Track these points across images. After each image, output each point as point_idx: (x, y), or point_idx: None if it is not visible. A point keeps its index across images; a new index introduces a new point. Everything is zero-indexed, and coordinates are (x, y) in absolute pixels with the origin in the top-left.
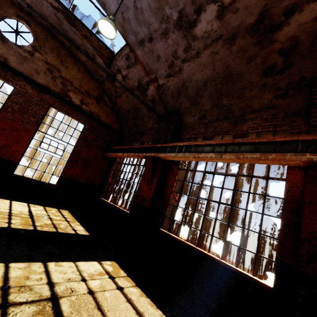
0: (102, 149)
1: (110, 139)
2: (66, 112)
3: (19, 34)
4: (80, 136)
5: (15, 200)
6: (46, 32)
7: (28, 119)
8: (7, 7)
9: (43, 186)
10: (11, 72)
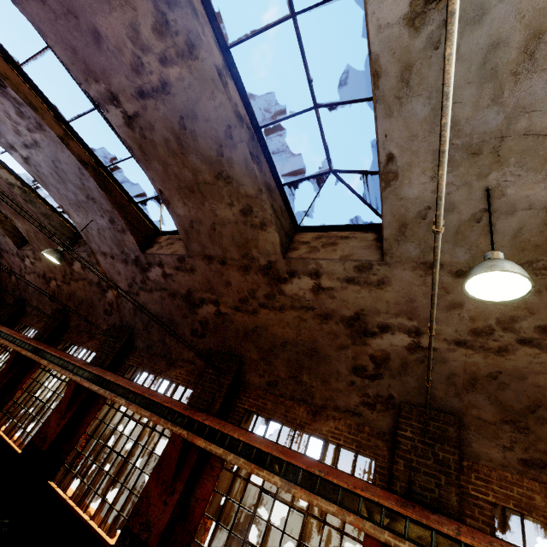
0: None
1: None
2: None
3: None
4: None
5: None
6: None
7: None
8: None
9: None
10: None
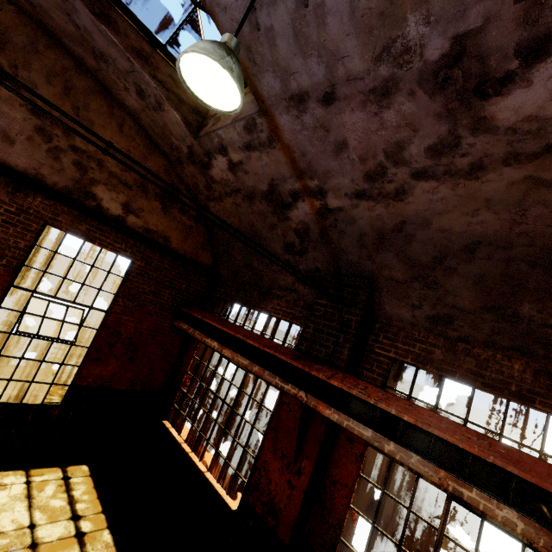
0: (172, 311)
1: (190, 286)
2: (86, 236)
3: None
4: (121, 288)
5: None
6: (33, 28)
7: None
8: None
9: (29, 416)
10: None
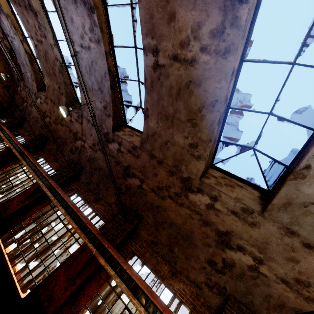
0: None
1: None
2: None
3: None
4: None
5: None
6: None
7: None
8: None
9: None
10: None
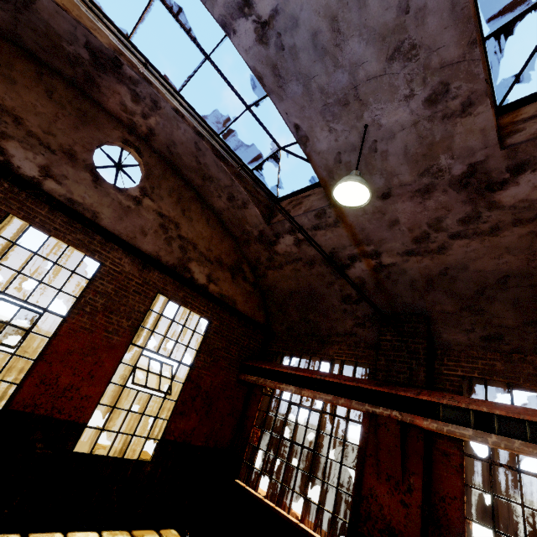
0: (237, 366)
1: (250, 343)
2: (182, 301)
3: (122, 169)
4: (202, 345)
5: (71, 528)
6: (165, 165)
7: (117, 324)
8: (111, 128)
9: (128, 472)
10: (101, 236)
